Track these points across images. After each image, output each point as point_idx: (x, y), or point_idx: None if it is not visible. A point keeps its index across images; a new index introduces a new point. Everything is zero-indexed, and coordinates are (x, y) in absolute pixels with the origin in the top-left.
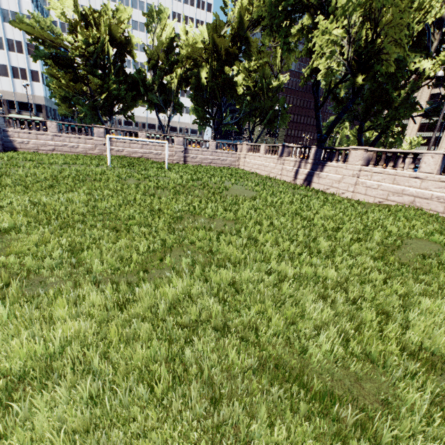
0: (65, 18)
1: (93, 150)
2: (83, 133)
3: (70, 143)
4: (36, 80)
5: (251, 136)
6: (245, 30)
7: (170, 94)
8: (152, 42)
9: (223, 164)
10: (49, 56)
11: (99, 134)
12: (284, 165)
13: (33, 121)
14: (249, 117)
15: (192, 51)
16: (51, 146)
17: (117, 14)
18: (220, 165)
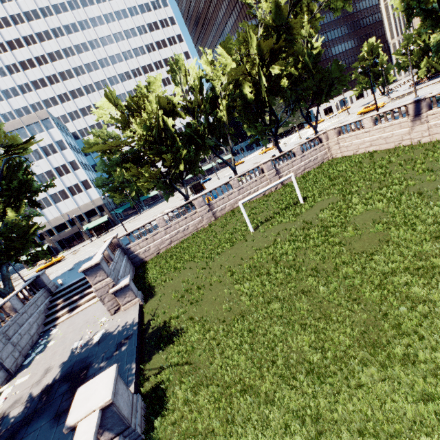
0: (114, 120)
1: (201, 222)
2: (185, 211)
3: (180, 228)
4: (88, 187)
5: (308, 121)
6: (287, 15)
7: (222, 129)
8: (180, 93)
9: (316, 163)
10: (119, 161)
11: (200, 204)
12: (428, 123)
13: (143, 226)
14: (298, 104)
15: (234, 74)
16: (167, 240)
17: (151, 88)
18: (313, 167)
